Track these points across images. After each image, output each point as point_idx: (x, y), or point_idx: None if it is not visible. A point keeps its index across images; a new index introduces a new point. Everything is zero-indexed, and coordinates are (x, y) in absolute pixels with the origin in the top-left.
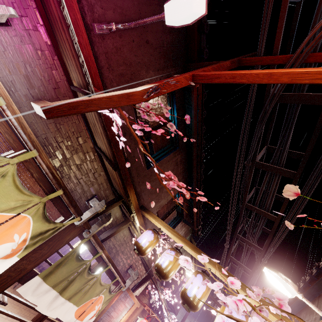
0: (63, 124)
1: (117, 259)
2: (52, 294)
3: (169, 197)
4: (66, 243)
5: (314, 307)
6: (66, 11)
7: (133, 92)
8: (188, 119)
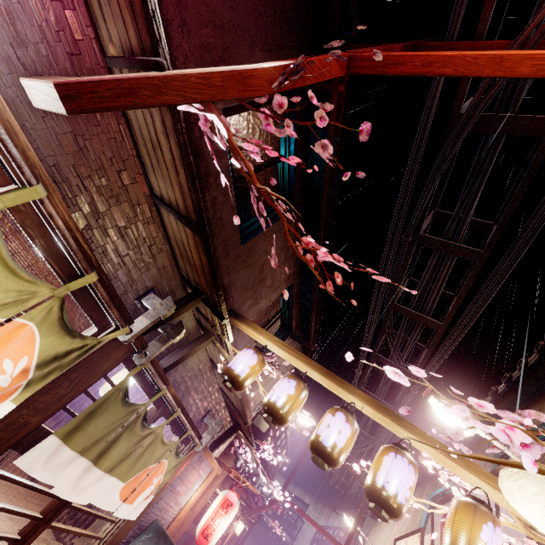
0: (91, 139)
1: (188, 402)
2: (79, 465)
3: (273, 297)
4: (103, 375)
5: (502, 445)
6: None
7: (252, 70)
8: (368, 128)
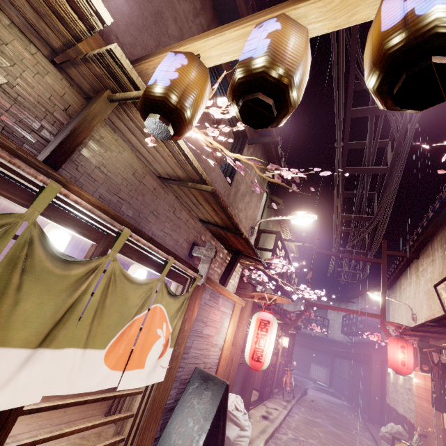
0: None
1: (153, 233)
2: None
3: None
4: None
5: None
6: None
7: None
8: None
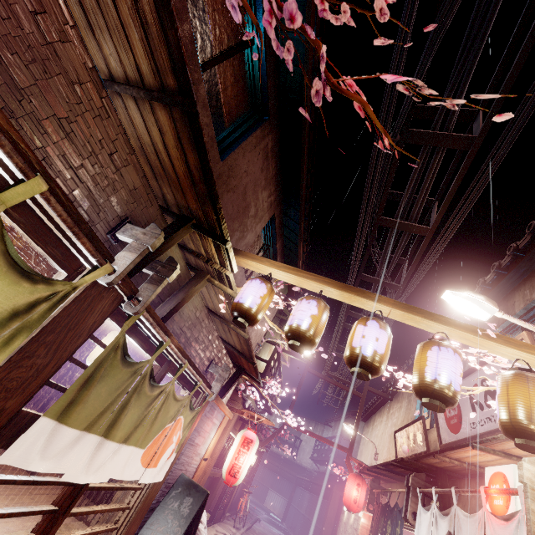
0: None
1: (190, 354)
2: (88, 443)
3: (258, 229)
4: (90, 333)
5: (519, 320)
6: None
7: None
8: None
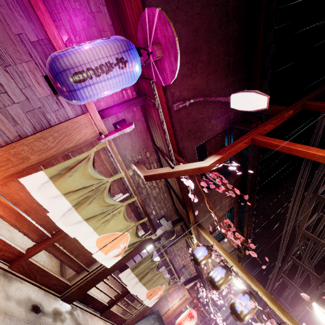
0: None
1: (175, 260)
2: (135, 280)
3: (221, 214)
4: (145, 248)
5: None
6: (165, 126)
7: (203, 167)
8: (246, 197)
